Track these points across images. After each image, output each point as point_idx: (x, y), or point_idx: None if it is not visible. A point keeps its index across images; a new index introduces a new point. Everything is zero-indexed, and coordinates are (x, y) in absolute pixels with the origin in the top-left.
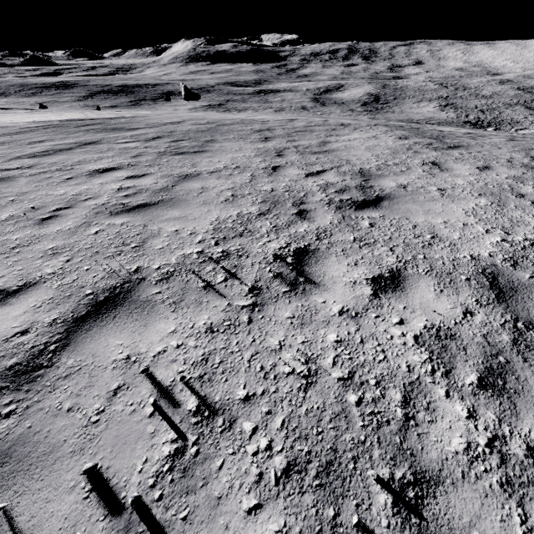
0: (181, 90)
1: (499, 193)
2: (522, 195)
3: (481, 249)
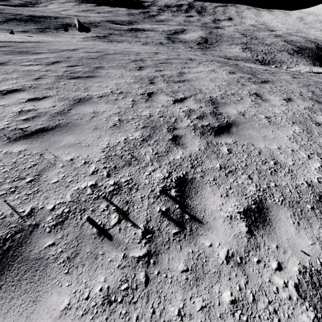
0: (76, 23)
1: (304, 121)
2: (319, 124)
3: (311, 175)
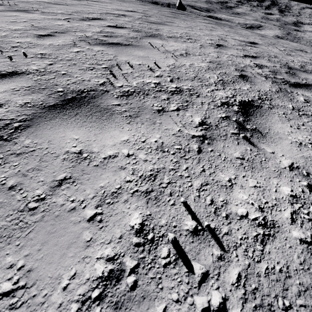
0: (177, 2)
1: None
2: None
3: None
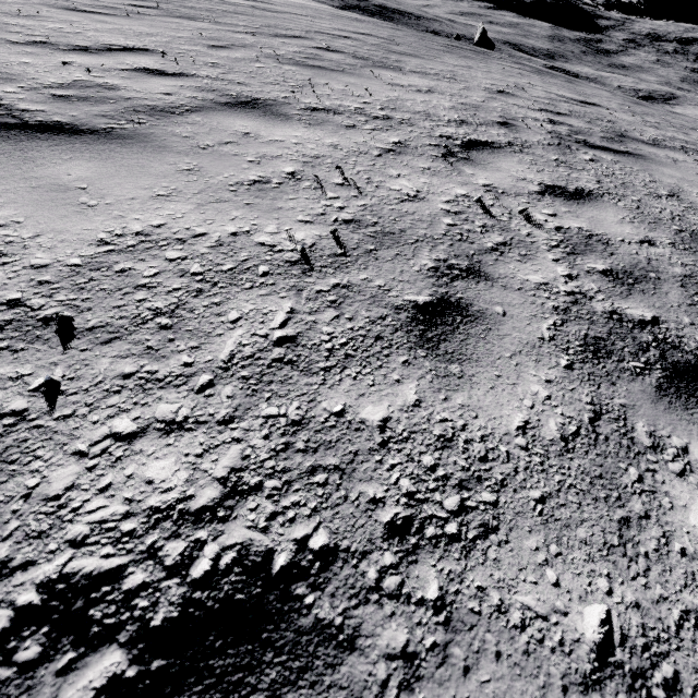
0: (476, 32)
1: None
2: None
3: None
